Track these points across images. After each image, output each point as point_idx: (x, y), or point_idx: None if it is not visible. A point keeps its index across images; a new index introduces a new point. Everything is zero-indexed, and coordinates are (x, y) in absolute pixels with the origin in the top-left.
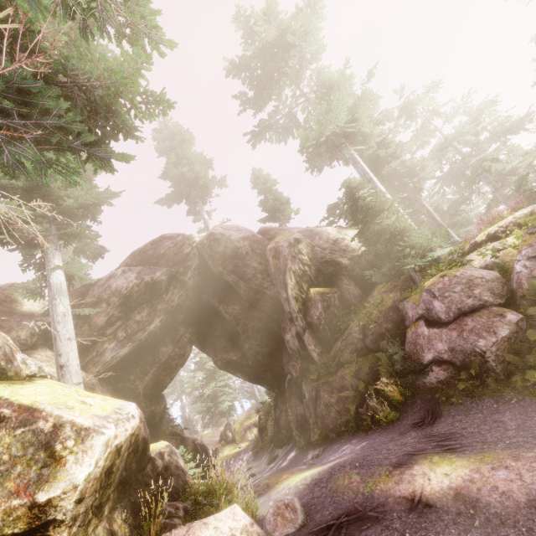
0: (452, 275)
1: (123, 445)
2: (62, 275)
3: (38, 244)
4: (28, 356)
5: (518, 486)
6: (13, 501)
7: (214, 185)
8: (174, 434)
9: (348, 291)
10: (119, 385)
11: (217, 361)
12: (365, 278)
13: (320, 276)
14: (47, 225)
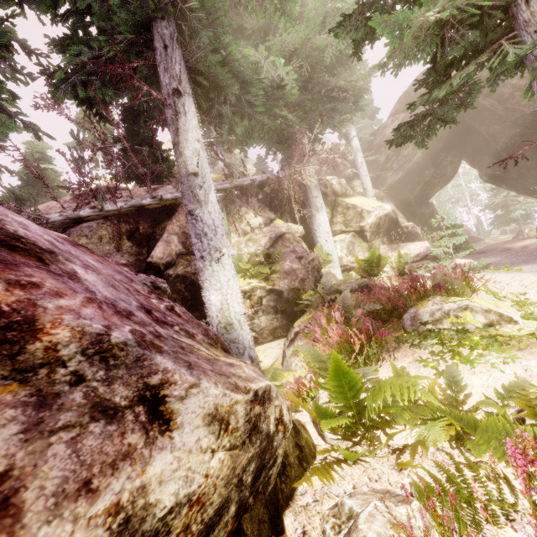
0: None
1: (383, 217)
2: (356, 140)
3: None
4: (351, 184)
5: None
6: (355, 225)
7: None
8: (440, 227)
9: None
10: (398, 197)
11: (482, 176)
12: None
13: None
14: None
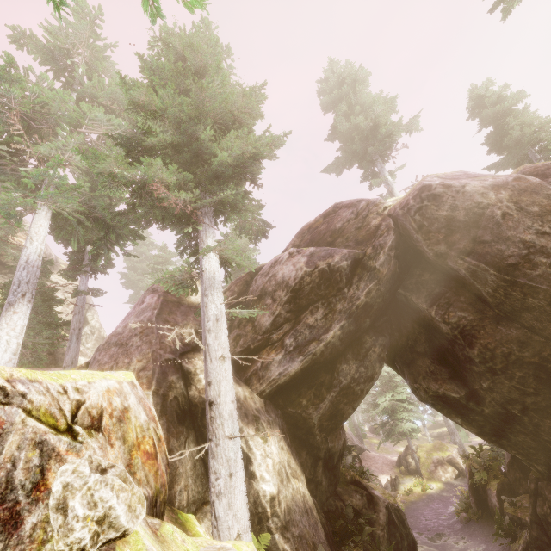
0: None
1: None
2: (216, 261)
3: (194, 222)
4: (188, 361)
5: None
6: None
7: (400, 132)
8: (357, 483)
9: None
10: (288, 410)
11: (417, 389)
12: None
13: None
14: (197, 192)
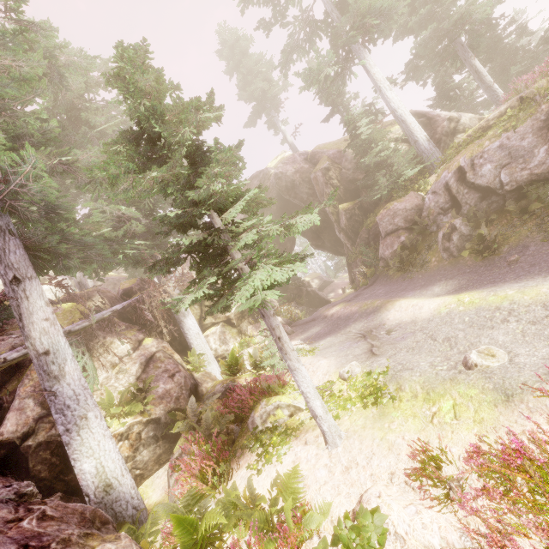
0: (389, 208)
1: None
2: None
3: None
4: None
5: (341, 313)
6: (222, 316)
7: (281, 89)
8: (296, 287)
9: (366, 202)
10: None
11: (311, 245)
12: (363, 200)
13: (347, 193)
14: None
